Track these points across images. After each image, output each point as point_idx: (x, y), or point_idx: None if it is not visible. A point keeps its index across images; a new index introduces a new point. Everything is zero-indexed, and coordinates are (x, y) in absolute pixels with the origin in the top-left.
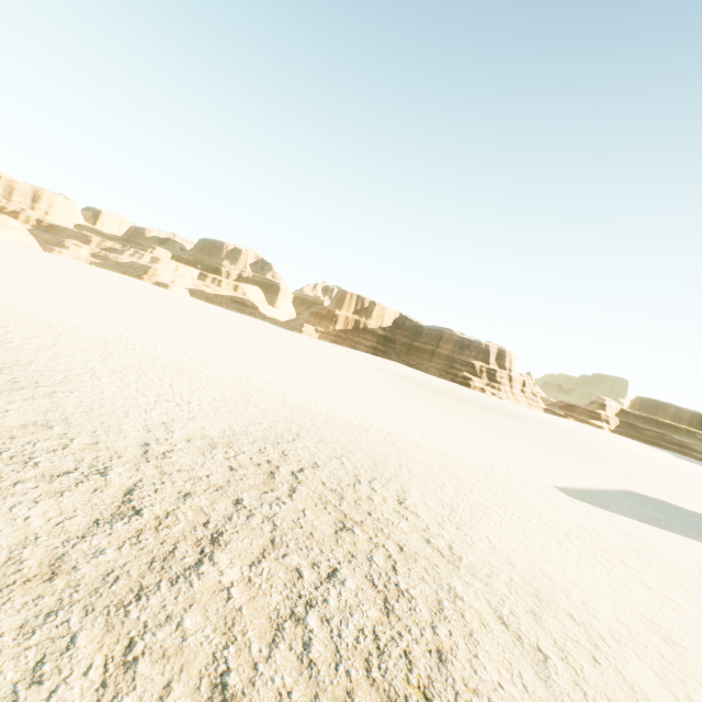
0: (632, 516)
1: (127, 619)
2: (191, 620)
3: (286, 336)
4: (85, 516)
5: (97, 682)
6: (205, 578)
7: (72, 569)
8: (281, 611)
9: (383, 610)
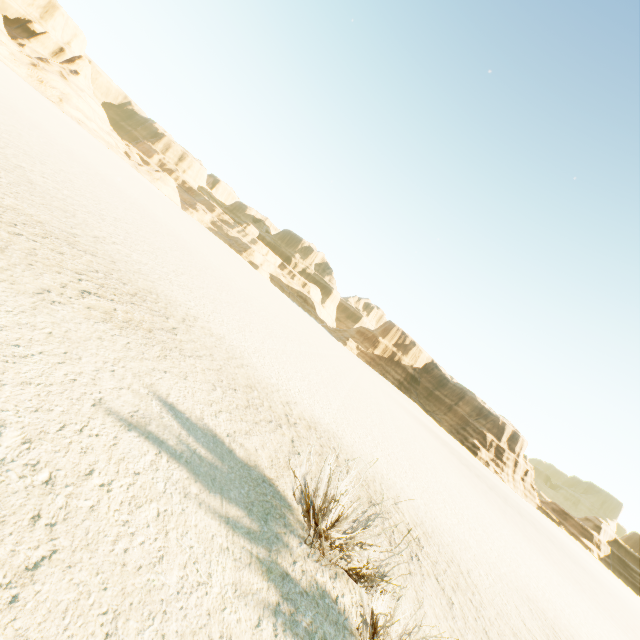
0: None
1: None
2: None
3: (346, 355)
4: None
5: None
6: None
7: None
8: None
9: None
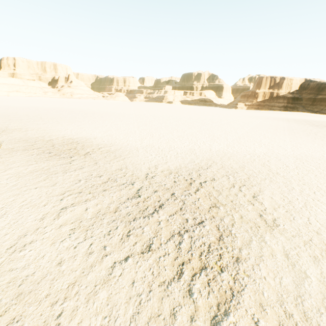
0: None
1: (130, 225)
2: (146, 228)
3: (227, 112)
4: (125, 196)
5: (120, 238)
6: (153, 217)
7: (120, 211)
8: (175, 231)
9: (217, 238)
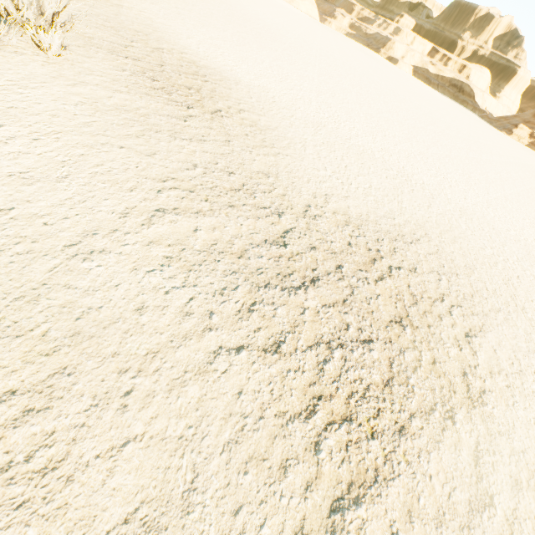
0: None
1: (257, 292)
2: (281, 311)
3: (487, 135)
4: (262, 235)
5: (237, 308)
6: (297, 297)
7: (248, 258)
8: (323, 337)
9: (384, 381)
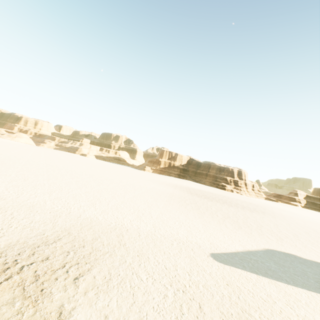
0: (250, 268)
1: None
2: None
3: (134, 173)
4: None
5: None
6: None
7: None
8: None
9: None
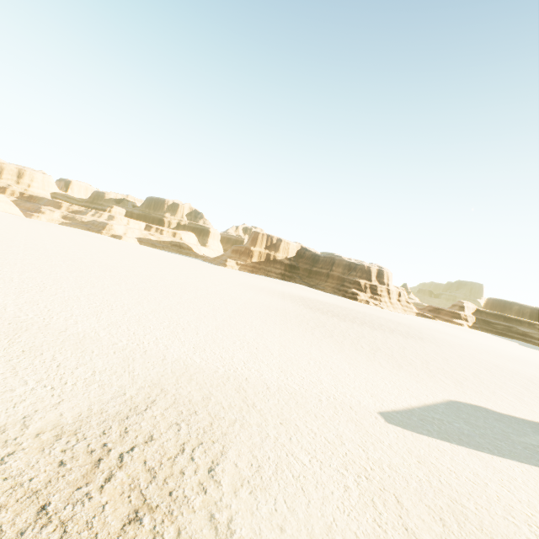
0: (438, 434)
1: None
2: None
3: (211, 272)
4: None
5: None
6: None
7: None
8: None
9: None
